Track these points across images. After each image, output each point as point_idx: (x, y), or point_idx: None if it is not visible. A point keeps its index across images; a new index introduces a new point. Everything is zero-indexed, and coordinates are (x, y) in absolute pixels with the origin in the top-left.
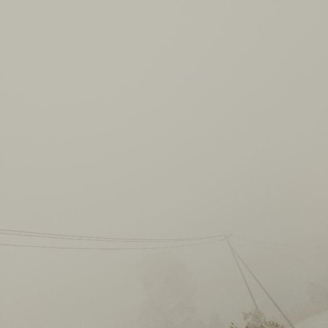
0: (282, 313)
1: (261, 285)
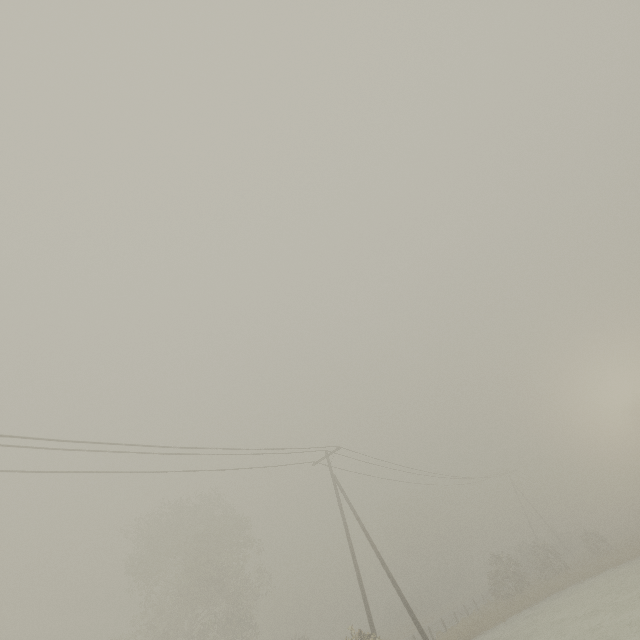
0: (423, 635)
1: (386, 568)
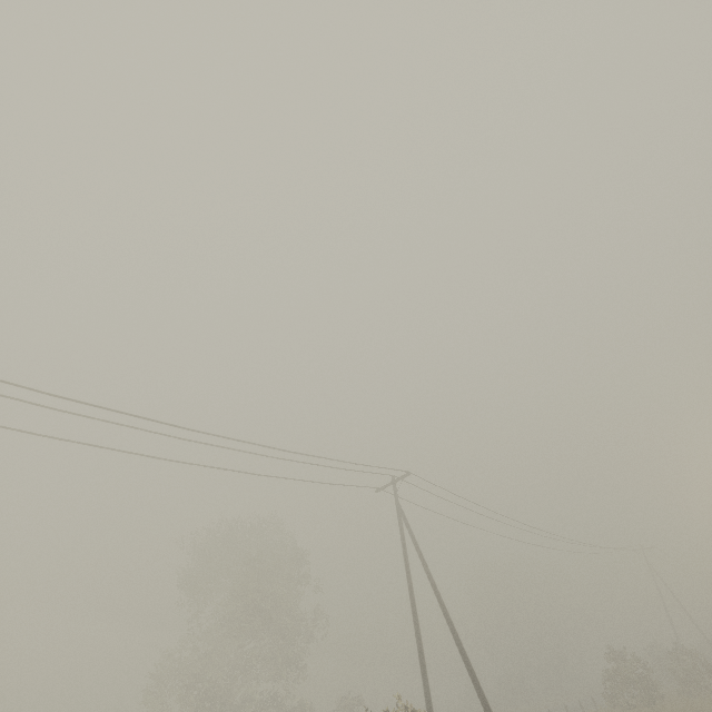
0: None
1: (454, 630)
